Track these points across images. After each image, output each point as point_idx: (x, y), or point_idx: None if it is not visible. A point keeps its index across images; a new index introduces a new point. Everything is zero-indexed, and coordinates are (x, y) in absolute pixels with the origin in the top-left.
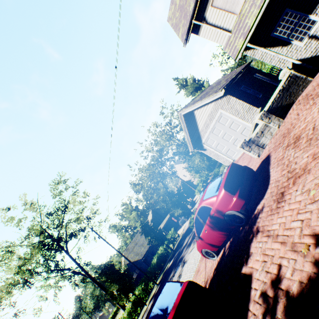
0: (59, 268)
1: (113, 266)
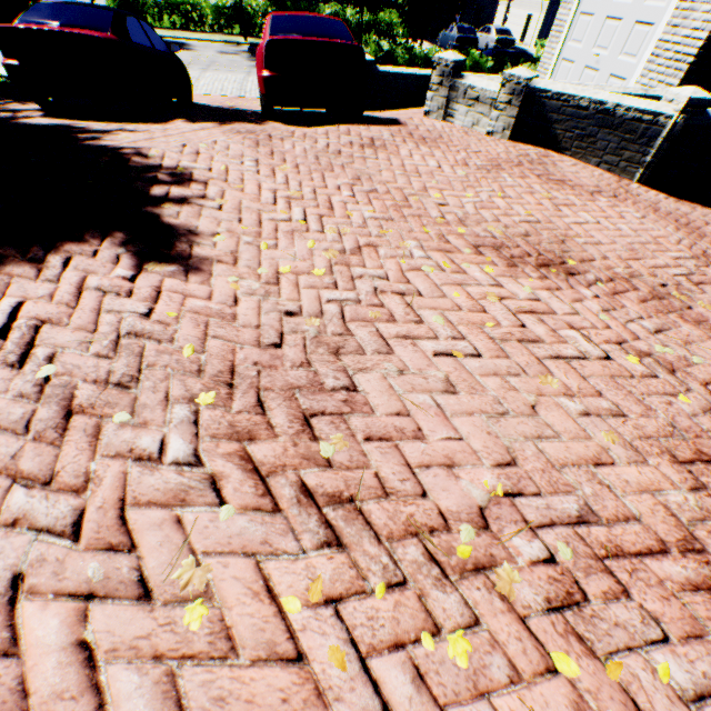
0: None
1: None
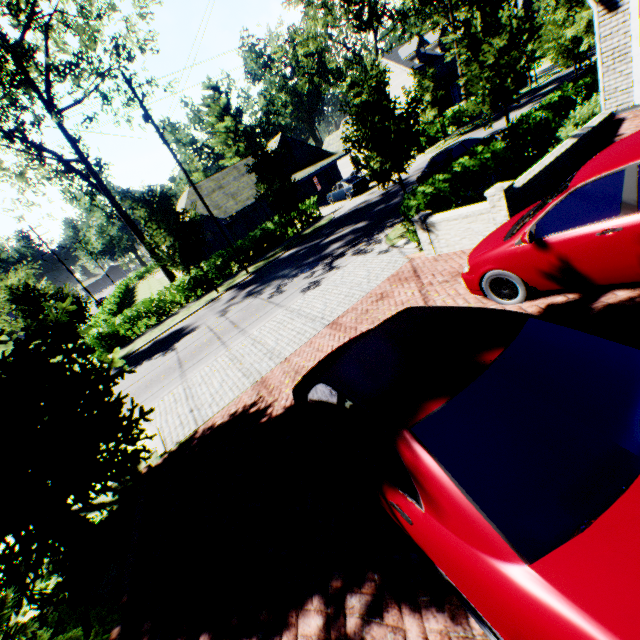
0: (26, 140)
1: (170, 201)
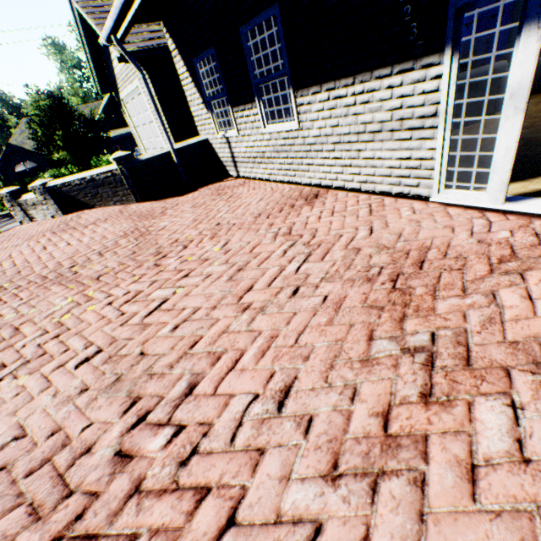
0: None
1: None
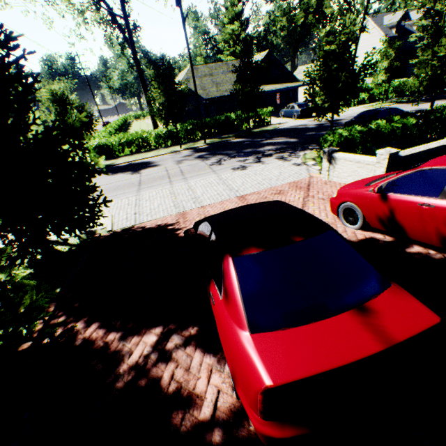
0: None
1: (172, 71)
